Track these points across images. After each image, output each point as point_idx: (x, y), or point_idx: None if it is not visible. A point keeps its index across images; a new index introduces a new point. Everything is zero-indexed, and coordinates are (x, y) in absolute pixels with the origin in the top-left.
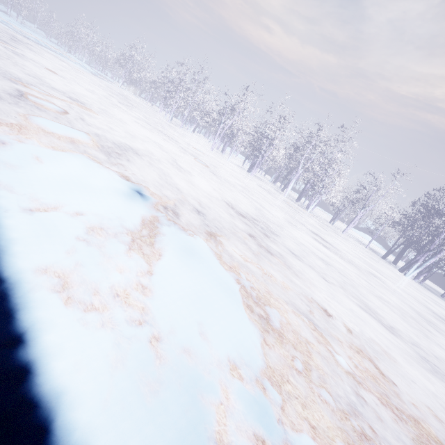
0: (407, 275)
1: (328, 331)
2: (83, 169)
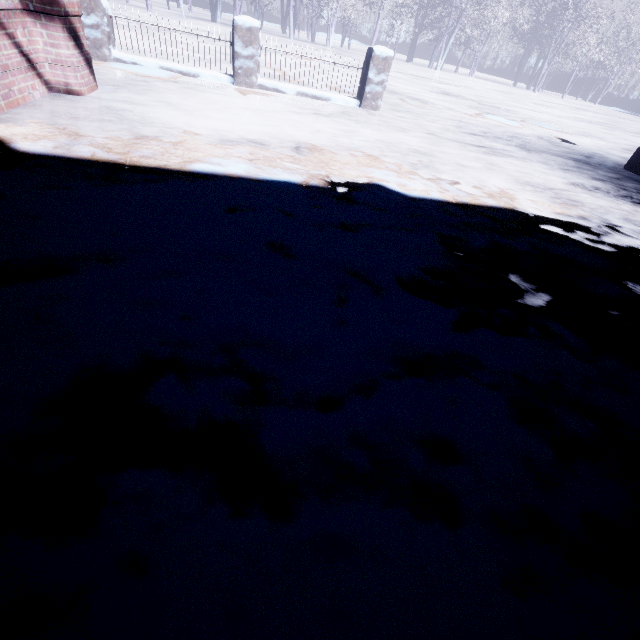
0: (438, 69)
1: (553, 123)
2: (482, 117)
